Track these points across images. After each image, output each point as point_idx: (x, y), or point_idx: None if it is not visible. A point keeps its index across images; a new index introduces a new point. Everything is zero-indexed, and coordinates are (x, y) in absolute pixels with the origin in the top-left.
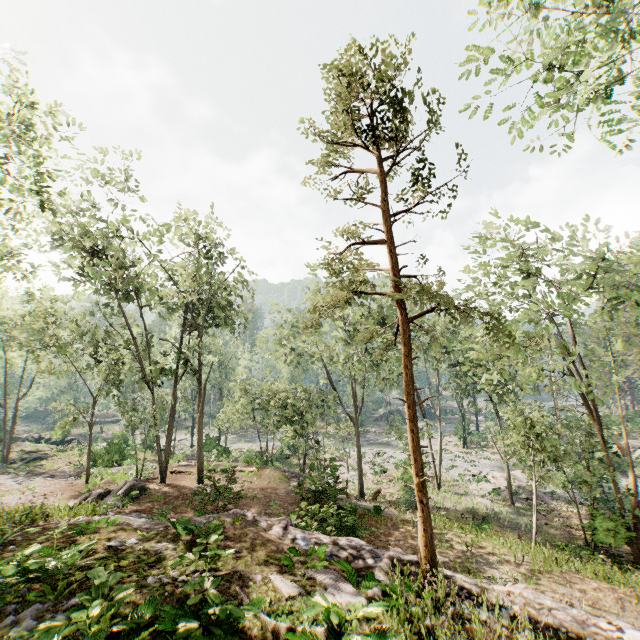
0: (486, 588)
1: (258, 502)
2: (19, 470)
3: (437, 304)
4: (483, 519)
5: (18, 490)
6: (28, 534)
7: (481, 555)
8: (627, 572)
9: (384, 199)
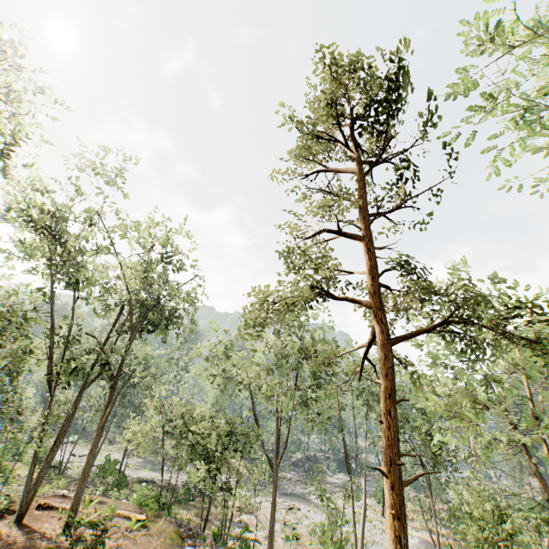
0: None
1: None
2: None
3: (446, 320)
4: None
5: None
6: None
7: None
8: None
9: (365, 196)
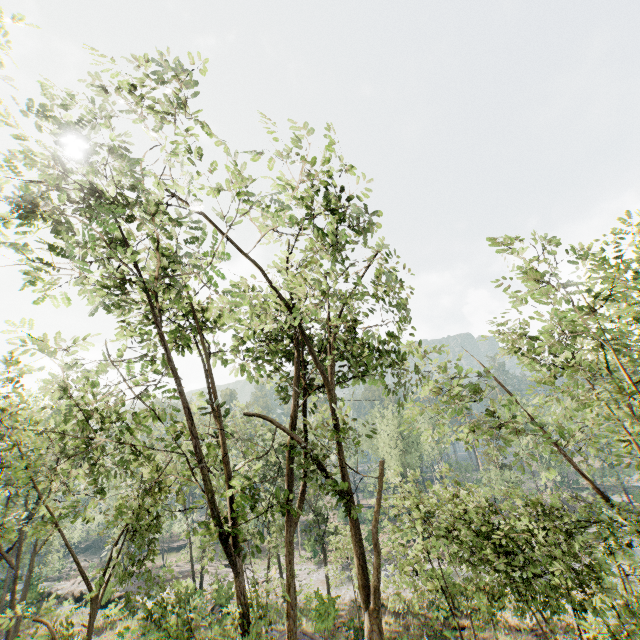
0: None
1: None
2: None
3: None
4: None
5: None
6: None
7: None
8: None
9: None
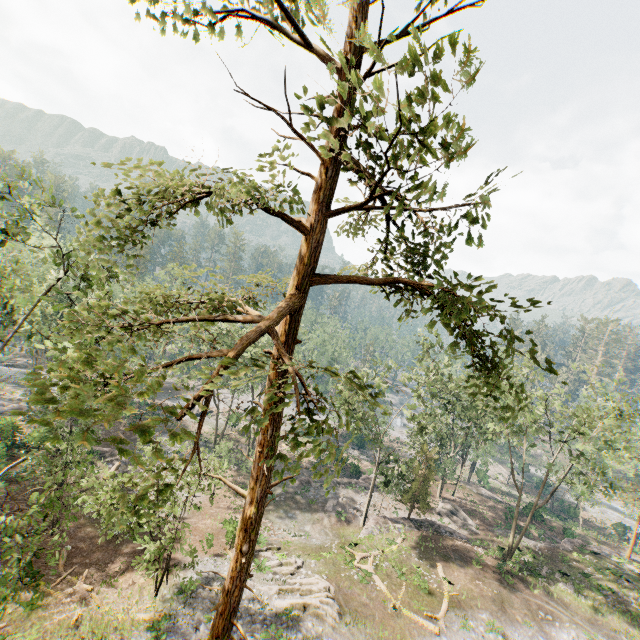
0: (633, 558)
1: (497, 511)
2: (352, 486)
3: None
4: (508, 495)
5: (391, 506)
6: (556, 557)
7: (580, 534)
8: (586, 529)
9: None
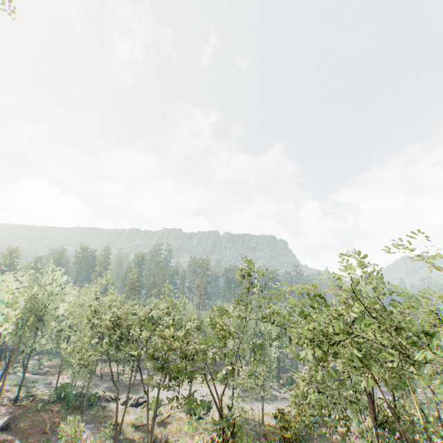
0: None
1: None
2: None
3: None
4: None
5: None
6: None
7: None
8: None
9: None
